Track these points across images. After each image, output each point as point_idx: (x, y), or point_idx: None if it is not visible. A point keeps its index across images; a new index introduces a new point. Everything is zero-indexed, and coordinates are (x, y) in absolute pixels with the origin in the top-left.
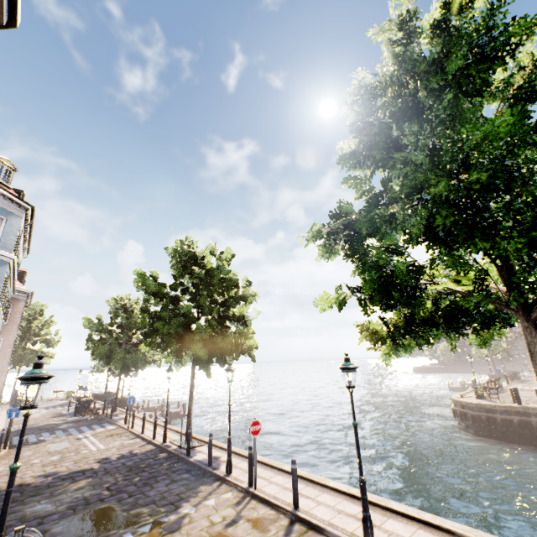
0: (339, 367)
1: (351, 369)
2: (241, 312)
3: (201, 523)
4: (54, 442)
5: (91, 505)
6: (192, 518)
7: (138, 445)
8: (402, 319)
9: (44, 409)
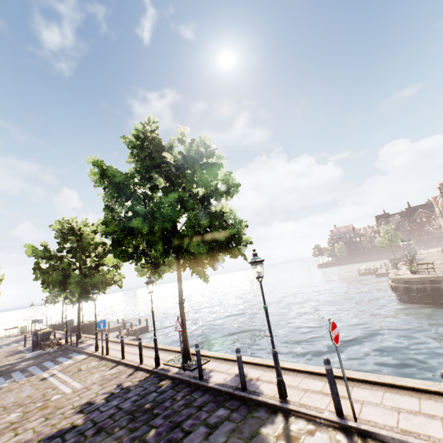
0: None
1: None
2: (220, 209)
3: None
4: (11, 390)
5: None
6: None
7: (125, 375)
8: None
9: None
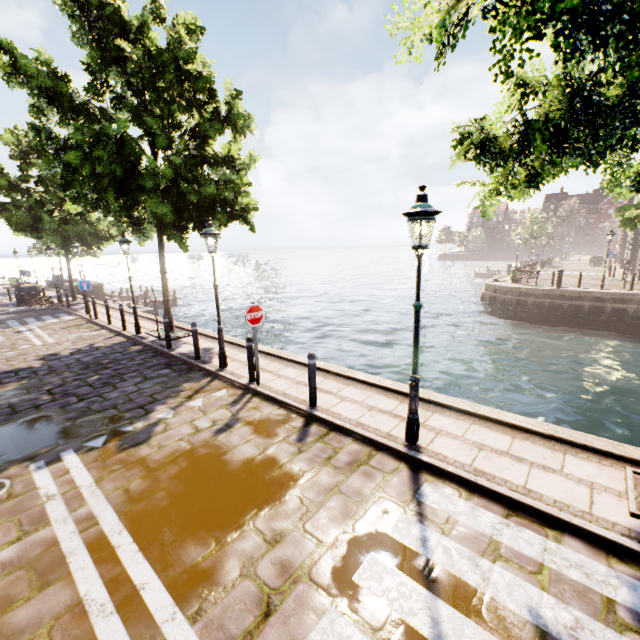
0: (406, 213)
1: (430, 215)
2: (227, 153)
3: (181, 430)
4: None
5: (19, 415)
6: (168, 425)
7: (103, 338)
8: (561, 104)
9: None
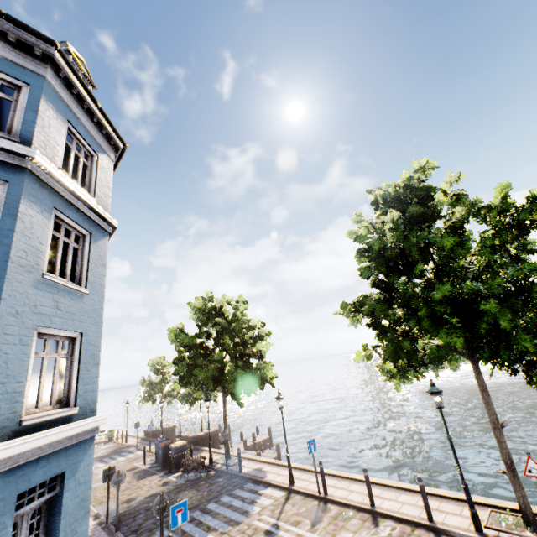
0: None
1: None
2: None
3: None
4: None
5: None
6: None
7: None
8: None
9: (102, 464)
